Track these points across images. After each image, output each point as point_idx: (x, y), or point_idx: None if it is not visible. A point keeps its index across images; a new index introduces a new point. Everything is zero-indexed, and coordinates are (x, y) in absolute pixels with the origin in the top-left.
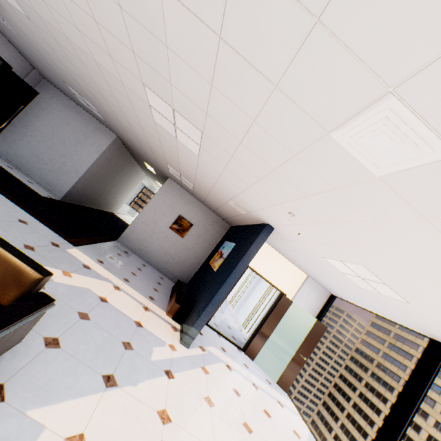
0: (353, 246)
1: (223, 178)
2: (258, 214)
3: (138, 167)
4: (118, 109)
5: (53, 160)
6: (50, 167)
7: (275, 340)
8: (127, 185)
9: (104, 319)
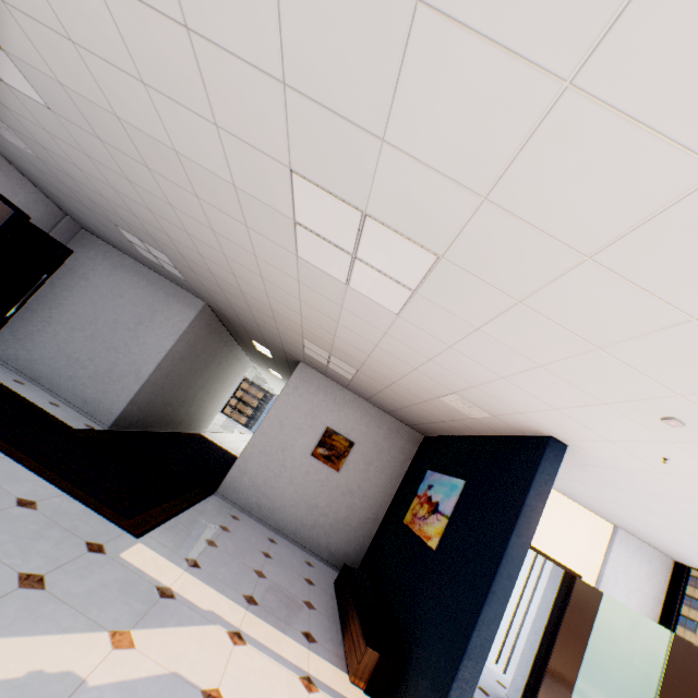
0: None
1: (454, 352)
2: (529, 419)
3: (239, 350)
4: (216, 251)
5: (96, 359)
6: (91, 372)
7: (586, 692)
8: (222, 381)
9: None
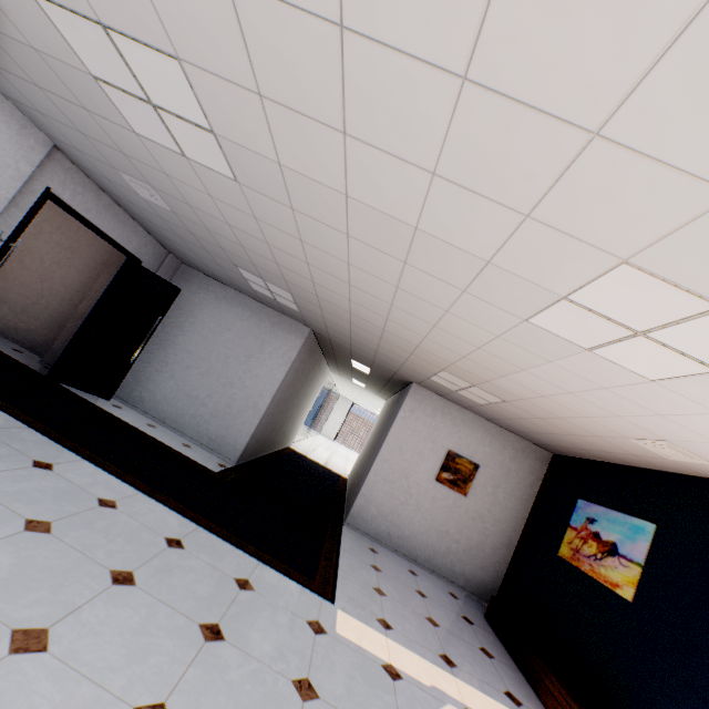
0: None
1: None
2: None
3: (324, 364)
4: (379, 301)
5: (214, 396)
6: (211, 409)
7: None
8: (309, 396)
9: None
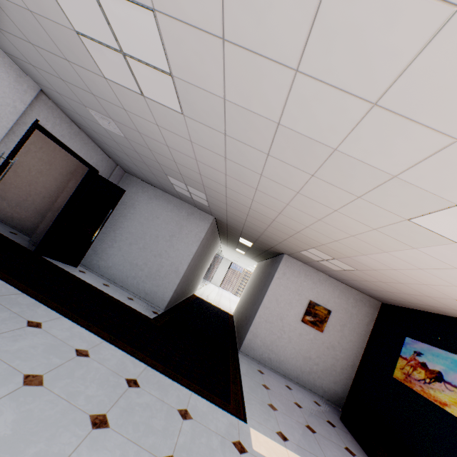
0: None
1: None
2: None
3: (218, 239)
4: (277, 201)
5: (148, 263)
6: (146, 272)
7: None
8: (208, 260)
9: None
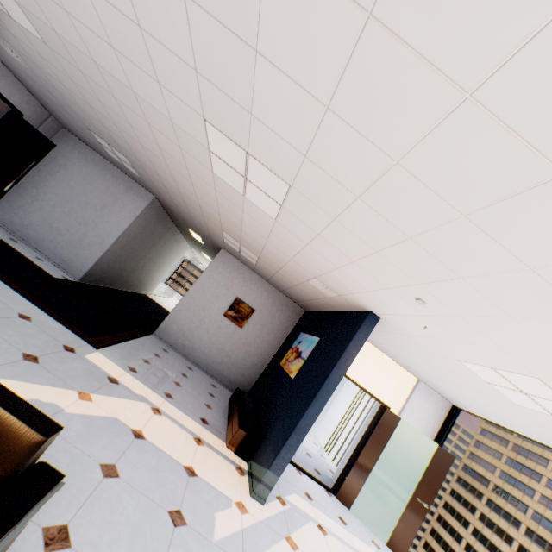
0: (531, 351)
1: (310, 249)
2: (357, 298)
3: (180, 236)
4: (161, 161)
5: (71, 230)
6: (67, 239)
7: (379, 475)
8: (166, 258)
9: (140, 471)
